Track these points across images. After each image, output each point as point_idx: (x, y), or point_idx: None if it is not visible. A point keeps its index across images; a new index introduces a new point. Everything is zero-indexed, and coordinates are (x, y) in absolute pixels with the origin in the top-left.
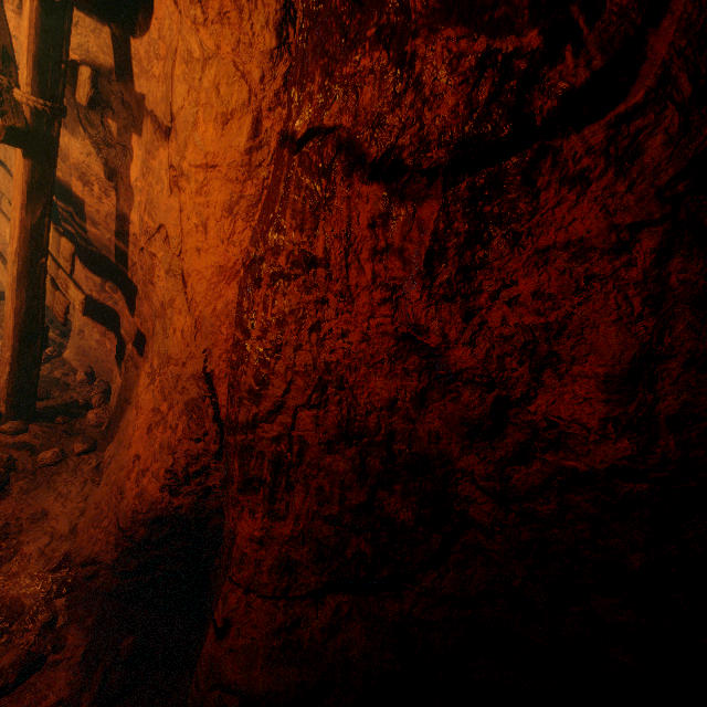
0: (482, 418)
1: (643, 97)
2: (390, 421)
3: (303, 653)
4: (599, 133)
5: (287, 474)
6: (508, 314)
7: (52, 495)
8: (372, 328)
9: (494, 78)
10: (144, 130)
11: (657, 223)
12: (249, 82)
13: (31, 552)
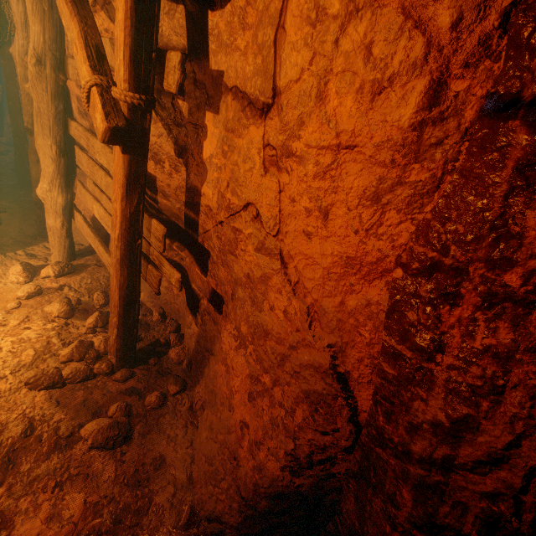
0: None
1: None
2: None
3: None
4: None
5: None
6: None
7: (163, 438)
8: None
9: None
10: (221, 108)
11: None
12: (427, 31)
13: (162, 502)
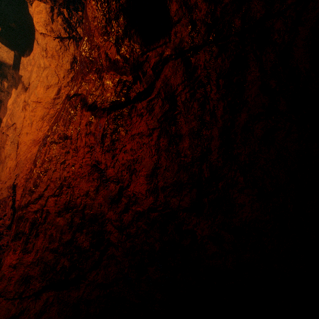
0: (115, 195)
1: (154, 96)
2: (85, 200)
3: None
4: (145, 103)
5: (37, 228)
6: (124, 156)
7: None
8: (84, 162)
9: (121, 86)
10: (18, 88)
11: (158, 128)
12: (59, 77)
13: None
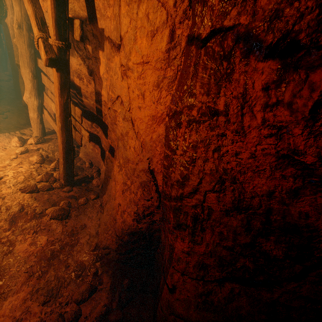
0: None
1: None
2: (268, 203)
3: (214, 307)
4: None
5: (201, 224)
6: None
7: (86, 217)
8: (258, 151)
9: None
10: (105, 48)
11: None
12: (166, 8)
13: (83, 242)
